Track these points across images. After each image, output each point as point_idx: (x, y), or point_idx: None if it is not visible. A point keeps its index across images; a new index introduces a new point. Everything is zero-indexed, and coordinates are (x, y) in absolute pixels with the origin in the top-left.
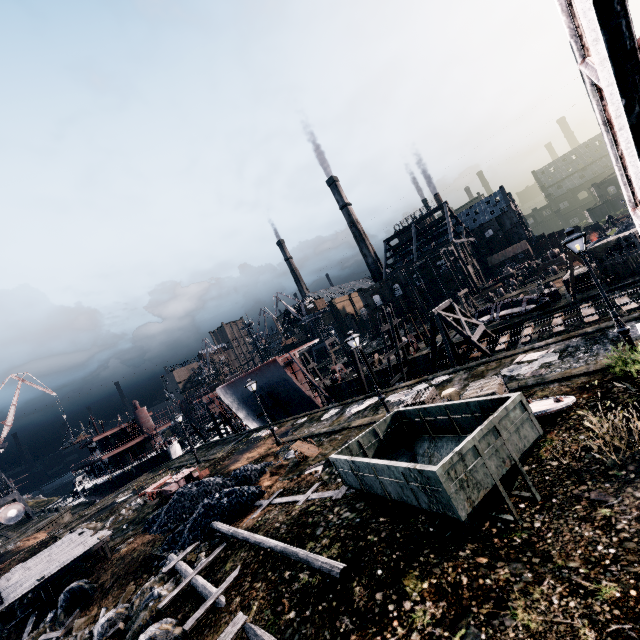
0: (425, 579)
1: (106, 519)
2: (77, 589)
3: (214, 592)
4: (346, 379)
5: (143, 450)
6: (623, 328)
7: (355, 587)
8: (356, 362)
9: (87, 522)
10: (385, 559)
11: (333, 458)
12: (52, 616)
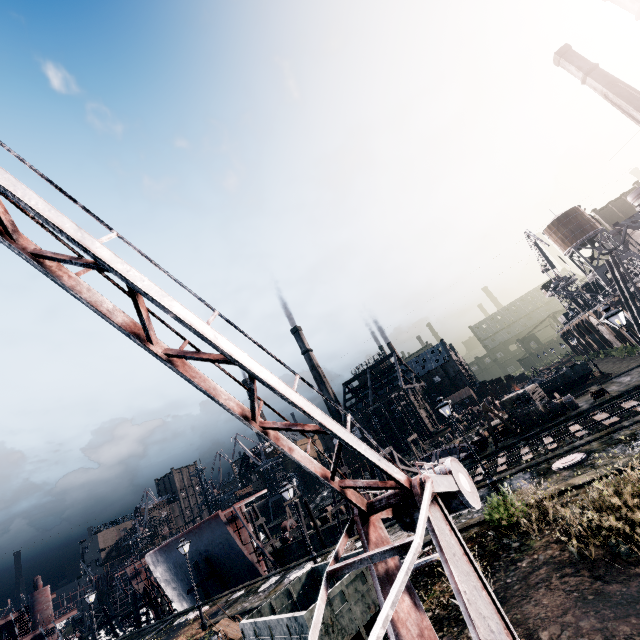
0: None
1: None
2: None
3: None
4: (297, 538)
5: None
6: (491, 480)
7: None
8: (300, 516)
9: None
10: None
11: (241, 624)
12: None
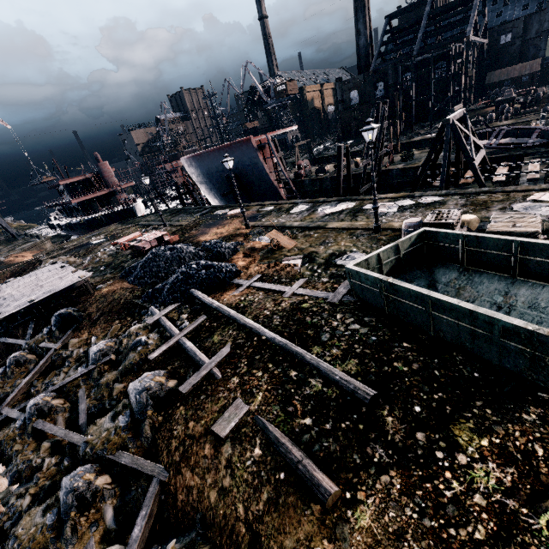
0: (483, 436)
1: (84, 257)
2: (67, 315)
3: (206, 363)
4: (310, 177)
5: (109, 202)
6: None
7: (386, 417)
8: (340, 161)
9: (67, 256)
10: (423, 397)
11: (353, 270)
12: (48, 331)
